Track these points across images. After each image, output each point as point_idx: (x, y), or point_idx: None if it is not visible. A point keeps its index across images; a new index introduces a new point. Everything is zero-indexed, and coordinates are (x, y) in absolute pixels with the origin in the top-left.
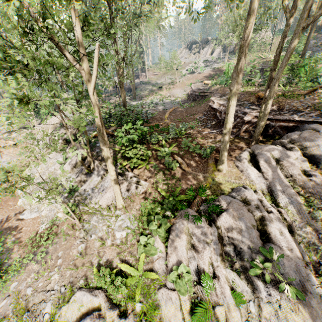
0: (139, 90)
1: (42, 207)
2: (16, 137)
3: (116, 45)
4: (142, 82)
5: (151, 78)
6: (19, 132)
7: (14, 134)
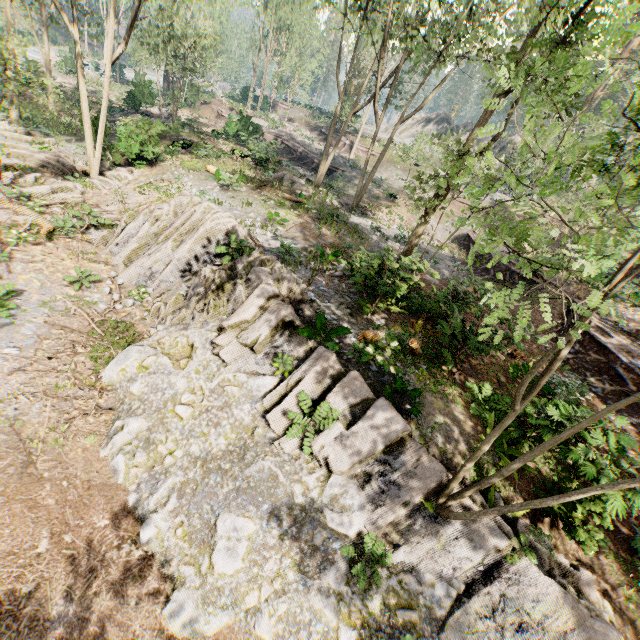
0: (346, 182)
1: (249, 589)
2: (41, 196)
3: (488, 118)
4: (349, 161)
5: (359, 156)
6: (44, 178)
7: (36, 186)
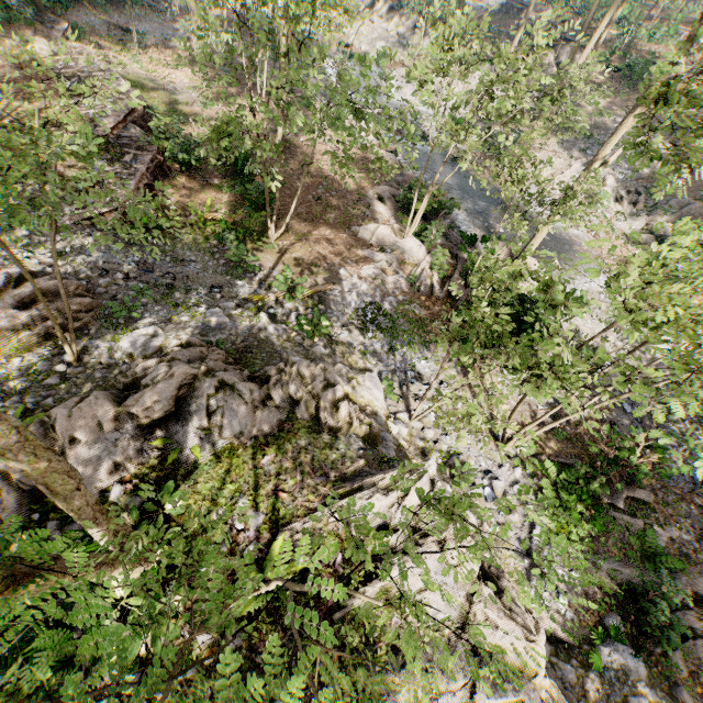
0: None
1: None
2: None
3: None
4: None
5: None
6: None
7: None
